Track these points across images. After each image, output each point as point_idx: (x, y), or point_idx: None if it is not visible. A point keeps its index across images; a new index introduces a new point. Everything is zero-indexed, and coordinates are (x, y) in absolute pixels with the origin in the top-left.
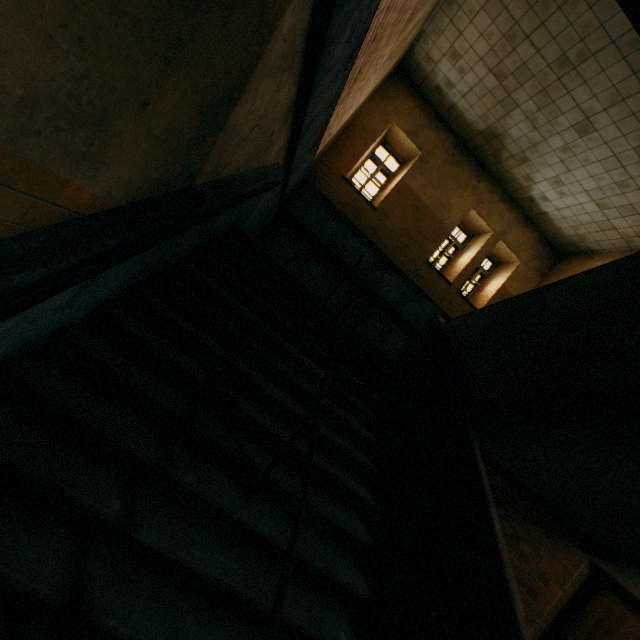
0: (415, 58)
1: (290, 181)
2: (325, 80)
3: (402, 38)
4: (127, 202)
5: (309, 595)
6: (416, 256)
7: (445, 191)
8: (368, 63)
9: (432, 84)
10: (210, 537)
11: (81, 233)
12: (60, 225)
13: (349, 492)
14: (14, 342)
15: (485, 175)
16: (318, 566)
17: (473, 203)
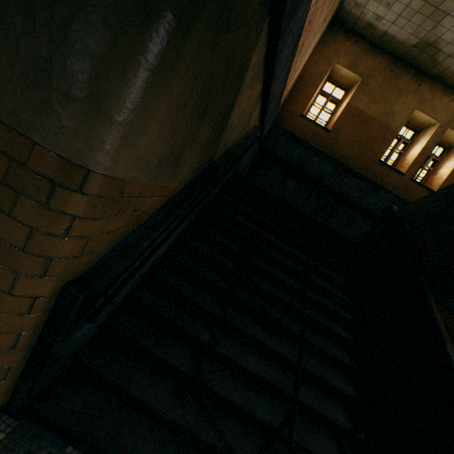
0: (345, 9)
1: (264, 131)
2: (279, 70)
3: (331, 4)
4: (187, 183)
5: (315, 391)
6: (368, 159)
7: (387, 102)
8: (307, 37)
9: (363, 23)
10: (253, 354)
11: (173, 206)
12: (165, 204)
13: (334, 333)
14: (152, 260)
15: (424, 78)
16: (318, 375)
17: (416, 104)
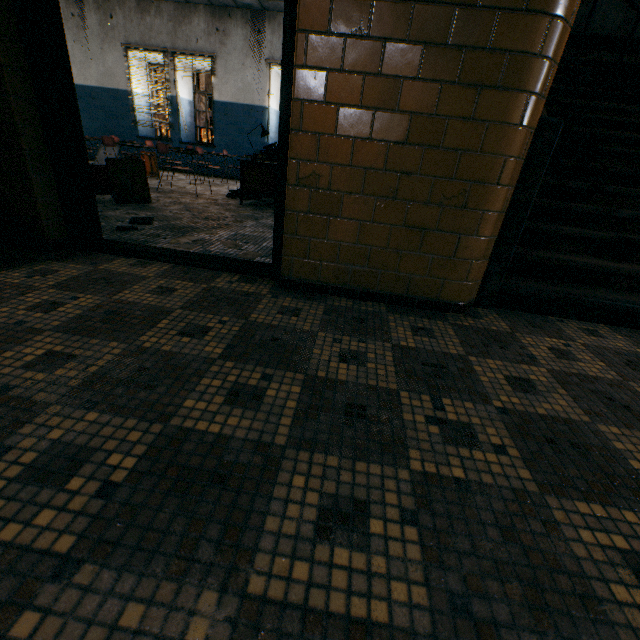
0: None
1: None
2: None
3: None
4: None
5: None
6: None
7: None
8: None
9: None
10: None
11: None
12: None
13: None
14: None
15: None
16: None
17: None
